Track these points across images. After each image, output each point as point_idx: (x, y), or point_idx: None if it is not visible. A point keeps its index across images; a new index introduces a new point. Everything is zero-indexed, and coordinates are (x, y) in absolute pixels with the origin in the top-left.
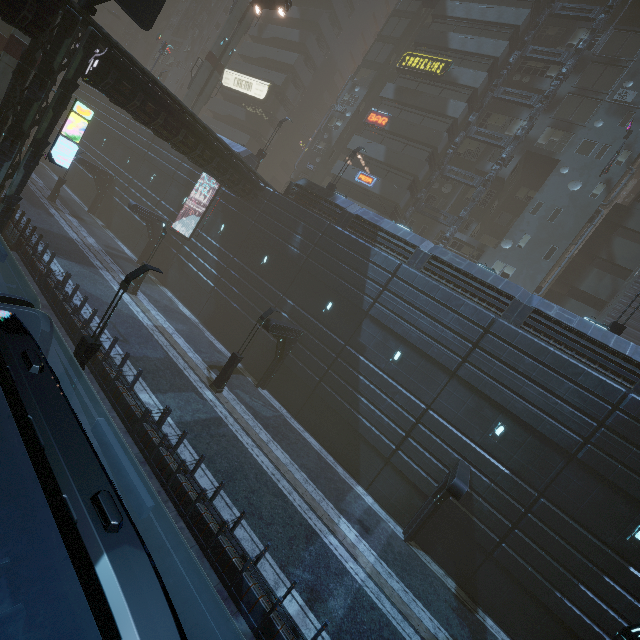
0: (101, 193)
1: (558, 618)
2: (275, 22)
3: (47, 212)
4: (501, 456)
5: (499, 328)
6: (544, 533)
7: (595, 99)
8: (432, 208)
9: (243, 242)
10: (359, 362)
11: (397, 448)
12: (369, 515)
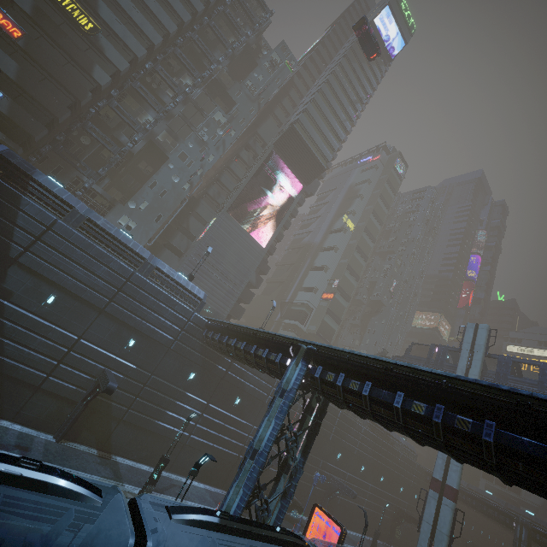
0: None
1: (156, 433)
2: None
3: None
4: (132, 359)
5: (136, 279)
6: (153, 394)
7: (191, 128)
8: (72, 155)
9: None
10: (4, 308)
11: (48, 375)
12: (23, 438)
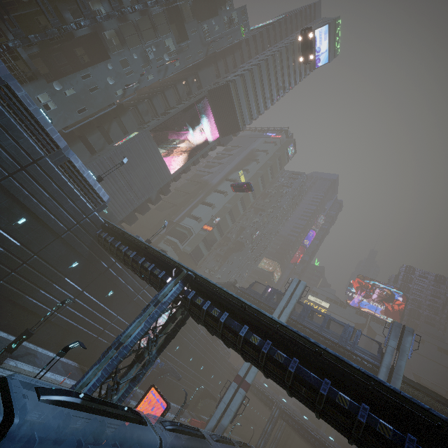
0: None
1: (23, 307)
2: None
3: None
4: (18, 236)
5: (45, 164)
6: (31, 272)
7: (140, 40)
8: (1, 3)
9: None
10: None
11: None
12: None
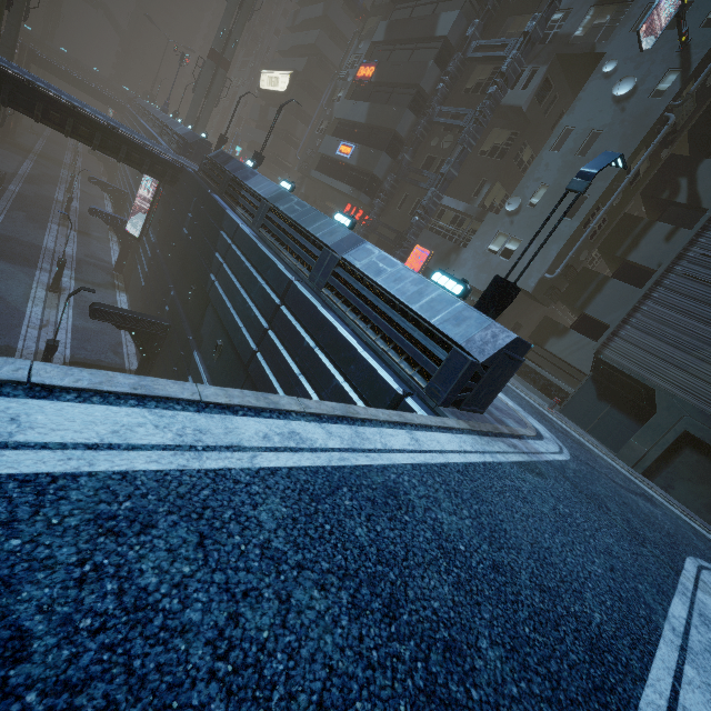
0: (118, 211)
1: None
2: (309, 4)
3: (41, 226)
4: None
5: (291, 295)
6: None
7: None
8: (414, 170)
9: (167, 234)
10: (192, 359)
11: None
12: None
